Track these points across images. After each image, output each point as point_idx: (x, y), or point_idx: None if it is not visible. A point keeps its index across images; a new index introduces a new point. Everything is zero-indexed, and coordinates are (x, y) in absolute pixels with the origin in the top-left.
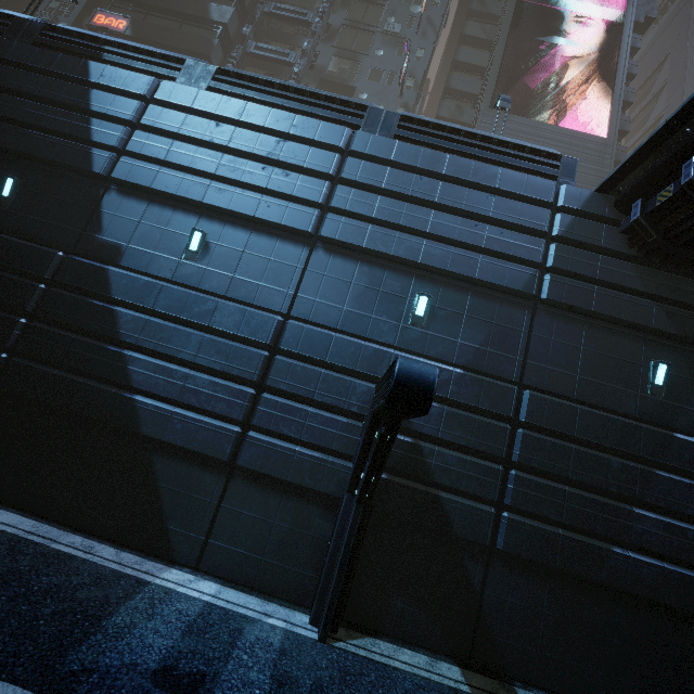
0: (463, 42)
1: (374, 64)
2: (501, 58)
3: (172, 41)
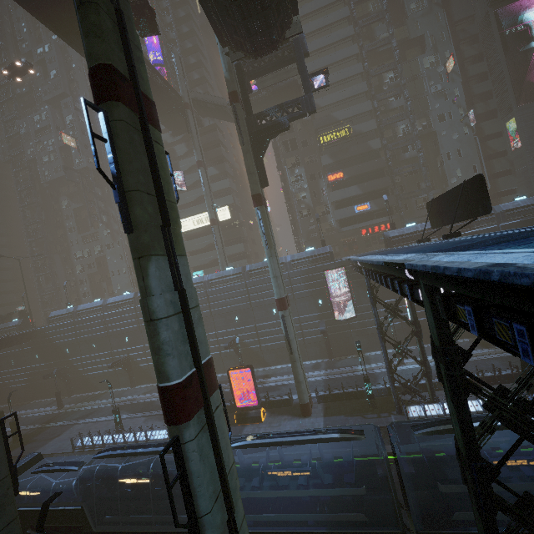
0: (464, 61)
1: (437, 113)
2: (508, 75)
3: (366, 169)
